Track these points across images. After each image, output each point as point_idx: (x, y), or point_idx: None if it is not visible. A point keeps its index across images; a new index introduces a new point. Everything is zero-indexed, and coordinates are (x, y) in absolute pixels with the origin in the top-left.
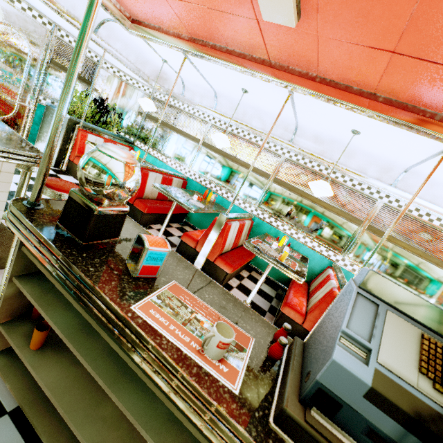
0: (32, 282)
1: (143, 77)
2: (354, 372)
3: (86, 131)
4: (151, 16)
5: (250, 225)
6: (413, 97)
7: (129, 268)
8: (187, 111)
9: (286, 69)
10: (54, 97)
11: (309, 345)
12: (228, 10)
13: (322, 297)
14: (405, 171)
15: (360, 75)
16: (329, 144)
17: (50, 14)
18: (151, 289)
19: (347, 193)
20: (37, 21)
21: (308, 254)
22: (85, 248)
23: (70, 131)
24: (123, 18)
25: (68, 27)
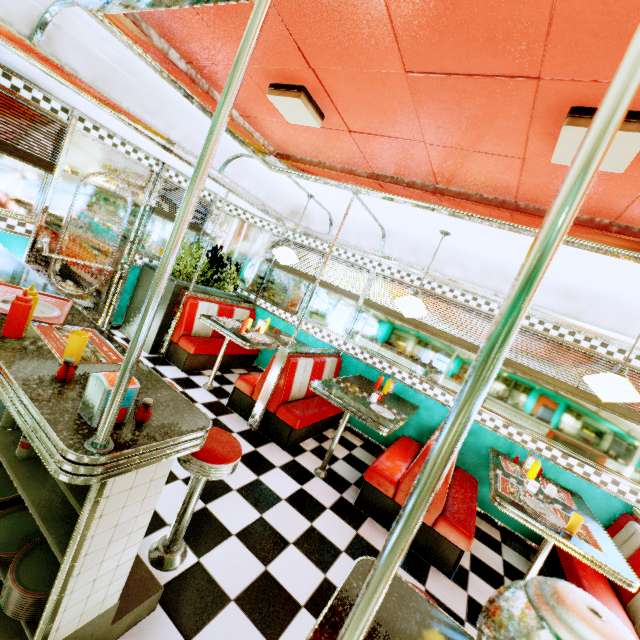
0: None
1: (274, 215)
2: None
3: (196, 298)
4: (310, 150)
5: None
6: None
7: None
8: (337, 255)
9: None
10: (153, 254)
11: None
12: (469, 146)
13: None
14: None
15: None
16: (590, 301)
17: (161, 155)
18: None
19: (635, 379)
20: (142, 164)
21: (577, 487)
22: None
23: (176, 300)
24: (266, 154)
25: (183, 167)
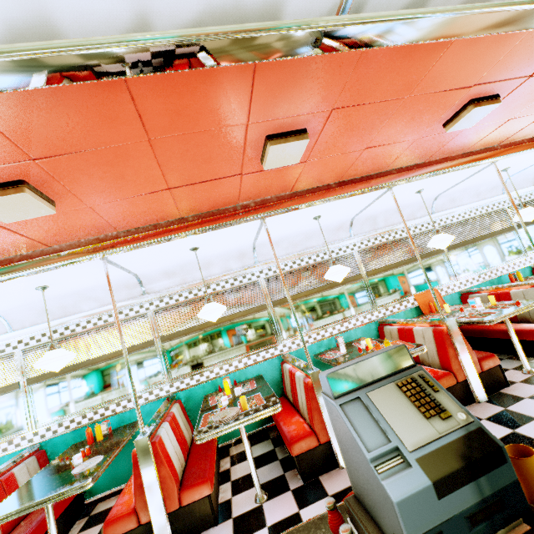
0: None
1: None
2: (414, 489)
3: None
4: None
5: (181, 408)
6: (212, 205)
7: None
8: None
9: (79, 244)
10: None
11: (361, 496)
12: None
13: (305, 398)
14: (254, 247)
15: (158, 212)
16: (182, 270)
17: None
18: None
19: (234, 293)
20: None
21: (257, 371)
22: None
23: None
24: None
25: None
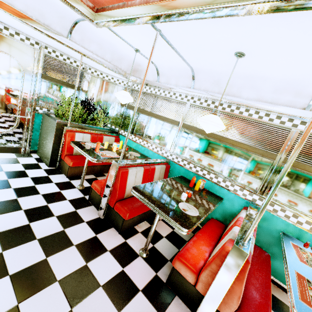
0: None
1: (120, 72)
2: None
3: (73, 131)
4: None
5: None
6: None
7: None
8: (164, 95)
9: None
10: (49, 106)
11: None
12: None
13: None
14: None
15: None
16: None
17: (31, 33)
18: None
19: None
20: (25, 43)
21: None
22: None
23: (60, 133)
24: (85, 8)
25: (49, 41)
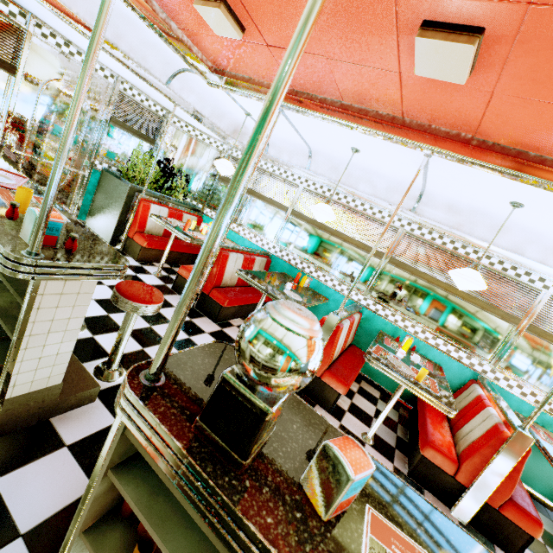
0: (134, 477)
1: (218, 132)
2: None
3: (148, 201)
4: (241, 66)
5: (359, 320)
6: None
7: (312, 500)
8: (272, 171)
9: (427, 129)
10: (111, 161)
11: None
12: (359, 60)
13: (481, 436)
14: None
15: (548, 139)
16: (469, 215)
17: (114, 67)
18: (354, 544)
19: (495, 280)
20: (97, 75)
21: (441, 361)
22: (245, 468)
23: (131, 201)
24: (205, 68)
25: (134, 79)
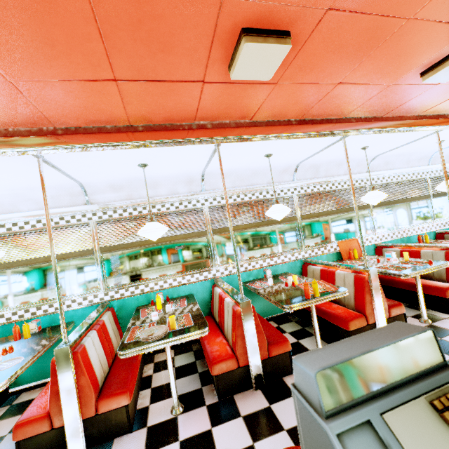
0: None
1: None
2: None
3: None
4: None
5: (113, 315)
6: (165, 117)
7: None
8: None
9: (6, 133)
10: None
11: None
12: None
13: (232, 323)
14: (203, 175)
15: (103, 112)
16: (129, 185)
17: None
18: None
19: (178, 216)
20: None
21: (190, 290)
22: None
23: None
24: None
25: None
